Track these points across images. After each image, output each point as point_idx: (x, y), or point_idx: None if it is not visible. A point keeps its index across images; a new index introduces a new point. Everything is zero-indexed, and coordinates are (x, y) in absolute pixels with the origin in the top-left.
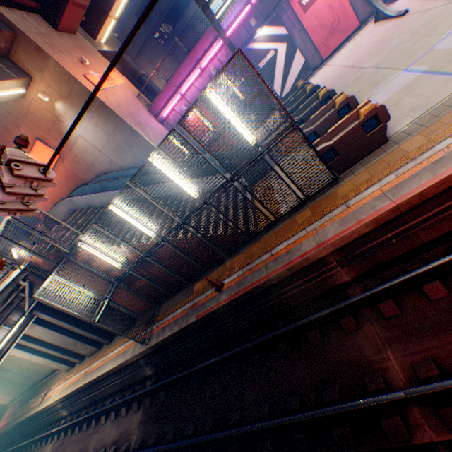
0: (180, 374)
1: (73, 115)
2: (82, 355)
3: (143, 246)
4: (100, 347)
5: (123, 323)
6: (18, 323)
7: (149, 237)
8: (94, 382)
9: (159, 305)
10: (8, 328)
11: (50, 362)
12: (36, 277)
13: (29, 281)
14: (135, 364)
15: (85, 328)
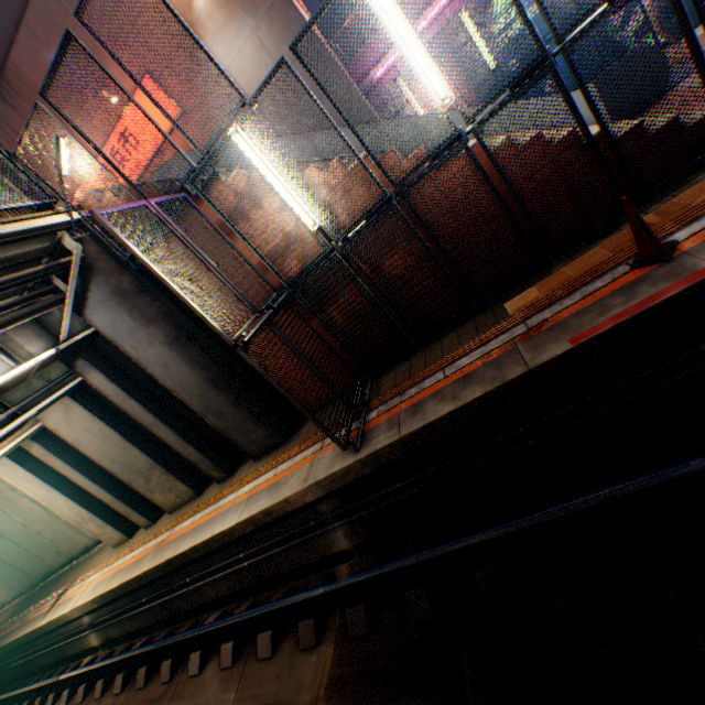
0: (504, 528)
1: (221, 23)
2: (155, 511)
3: (388, 172)
4: (199, 491)
5: (272, 424)
6: (36, 358)
7: (426, 117)
8: (180, 564)
9: (374, 379)
10: (8, 363)
11: (85, 518)
12: (100, 254)
13: (82, 256)
14: (301, 516)
15: (180, 430)
